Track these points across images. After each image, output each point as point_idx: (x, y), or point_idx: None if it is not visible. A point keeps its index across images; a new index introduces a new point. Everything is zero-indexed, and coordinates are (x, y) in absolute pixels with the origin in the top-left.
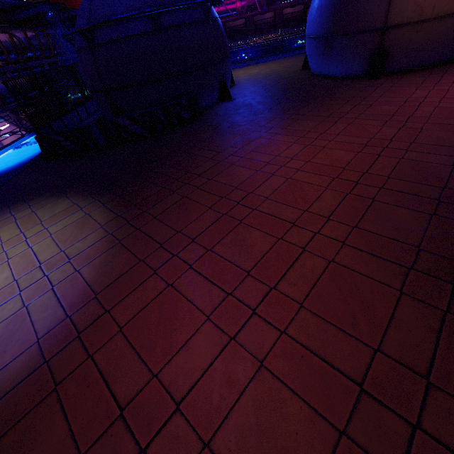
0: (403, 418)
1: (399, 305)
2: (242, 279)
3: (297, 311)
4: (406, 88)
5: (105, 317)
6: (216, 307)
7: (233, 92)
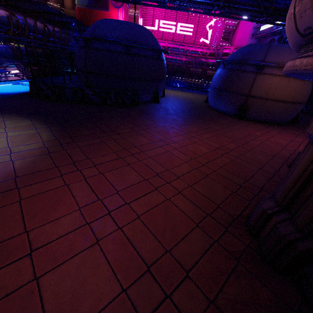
0: (163, 290)
1: (192, 231)
2: (112, 194)
3: (134, 219)
4: (252, 129)
5: (14, 191)
6: (87, 204)
7: (162, 100)
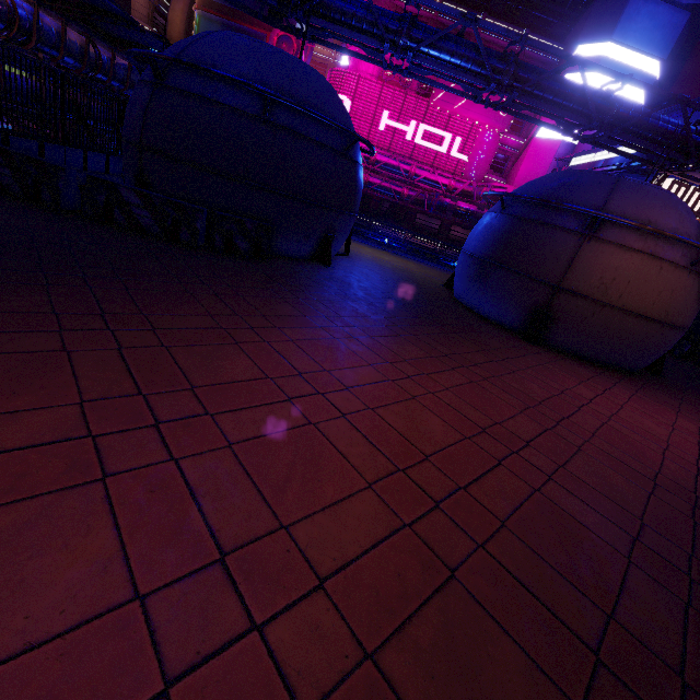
0: None
1: None
2: None
3: None
4: (567, 375)
5: None
6: None
7: (340, 261)
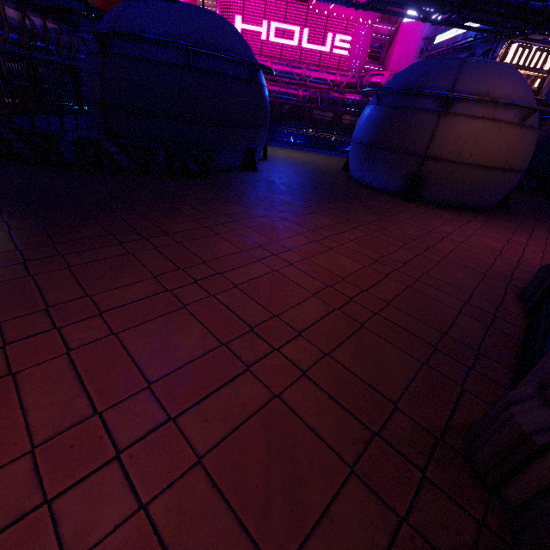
0: None
1: (341, 492)
2: (134, 393)
3: (188, 469)
4: (435, 219)
5: None
6: (59, 432)
7: (262, 165)
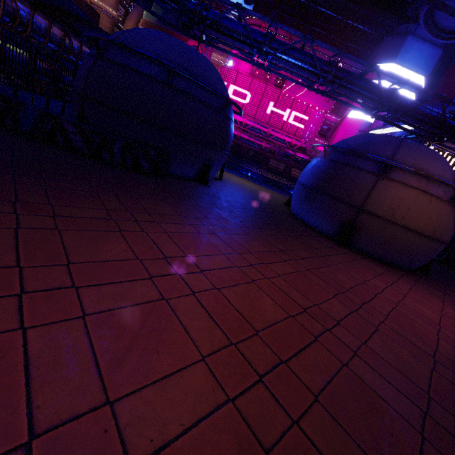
0: None
1: None
2: None
3: None
4: (366, 270)
5: None
6: None
7: (215, 182)
